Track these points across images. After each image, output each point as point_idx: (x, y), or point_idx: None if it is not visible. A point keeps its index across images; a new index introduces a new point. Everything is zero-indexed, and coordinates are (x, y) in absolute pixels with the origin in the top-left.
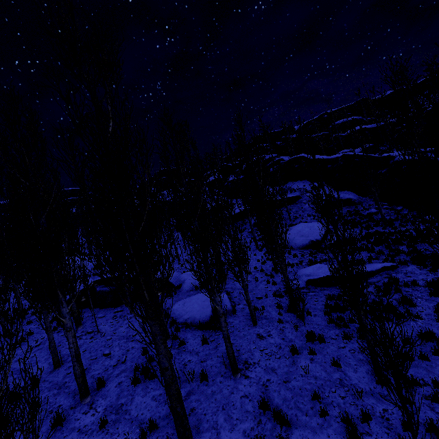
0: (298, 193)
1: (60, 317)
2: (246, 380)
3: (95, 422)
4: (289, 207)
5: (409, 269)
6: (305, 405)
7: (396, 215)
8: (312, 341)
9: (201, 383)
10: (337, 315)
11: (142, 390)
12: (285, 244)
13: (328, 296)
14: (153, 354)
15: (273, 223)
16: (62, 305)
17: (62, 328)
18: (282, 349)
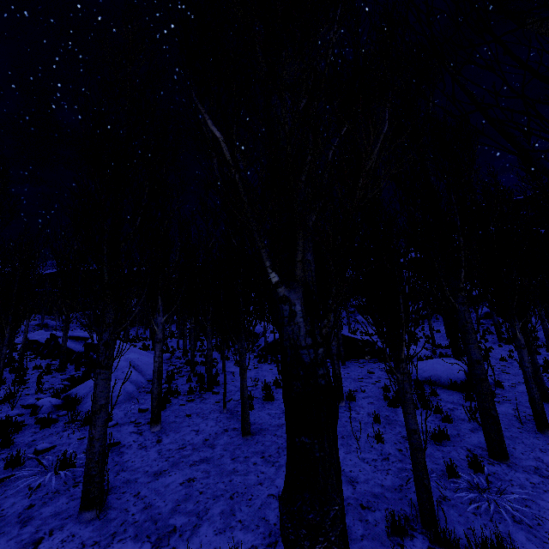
0: None
1: None
2: None
3: (364, 418)
4: None
5: None
6: None
7: None
8: None
9: None
10: None
11: None
12: None
13: None
14: None
15: None
16: None
17: (271, 363)
18: None
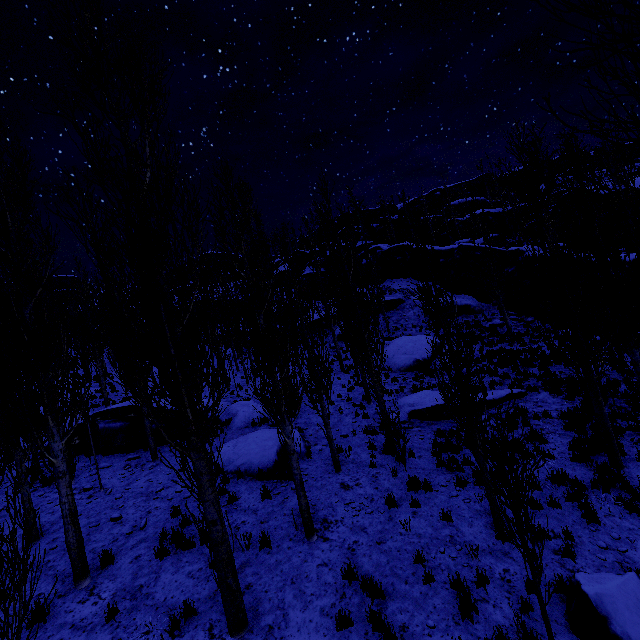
0: (400, 296)
1: (48, 455)
2: (325, 543)
3: (99, 613)
4: (388, 314)
5: (541, 397)
6: (405, 571)
7: (526, 328)
8: (415, 489)
9: (260, 550)
10: (449, 455)
11: (172, 565)
12: (381, 358)
13: (438, 432)
14: (189, 515)
15: (366, 328)
16: (52, 438)
17: (41, 485)
18: (375, 501)
